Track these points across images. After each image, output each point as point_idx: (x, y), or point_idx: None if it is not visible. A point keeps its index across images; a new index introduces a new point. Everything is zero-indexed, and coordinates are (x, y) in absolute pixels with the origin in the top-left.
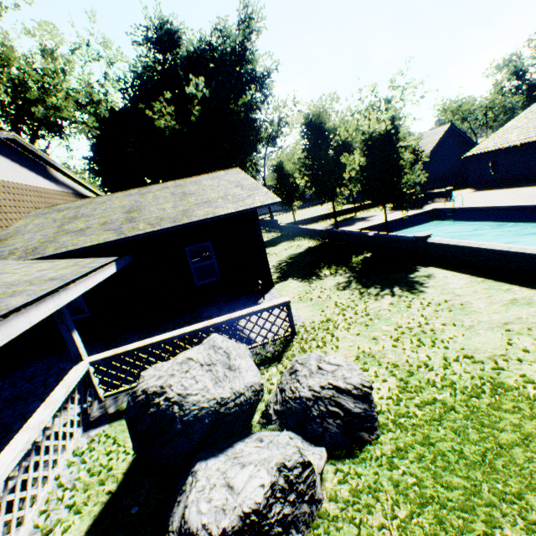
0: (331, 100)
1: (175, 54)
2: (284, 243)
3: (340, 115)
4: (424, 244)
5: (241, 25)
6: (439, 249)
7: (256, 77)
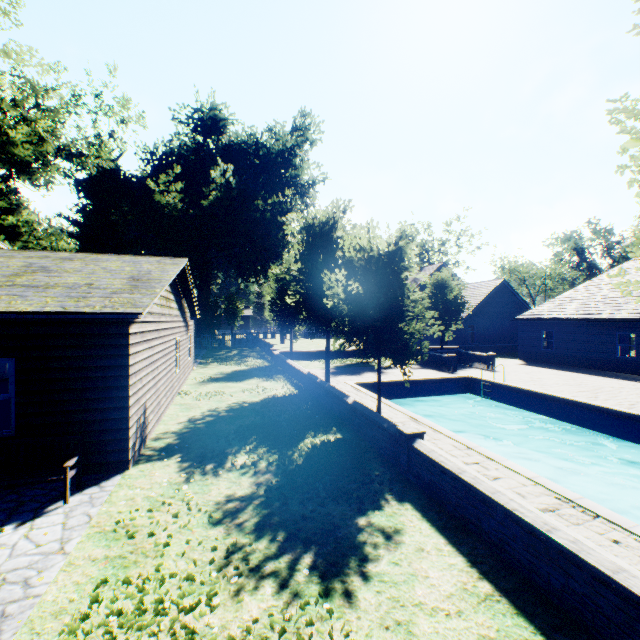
0: (345, 208)
1: (216, 139)
2: (255, 379)
3: (354, 229)
4: (409, 449)
5: (295, 132)
6: (429, 467)
7: (300, 183)
